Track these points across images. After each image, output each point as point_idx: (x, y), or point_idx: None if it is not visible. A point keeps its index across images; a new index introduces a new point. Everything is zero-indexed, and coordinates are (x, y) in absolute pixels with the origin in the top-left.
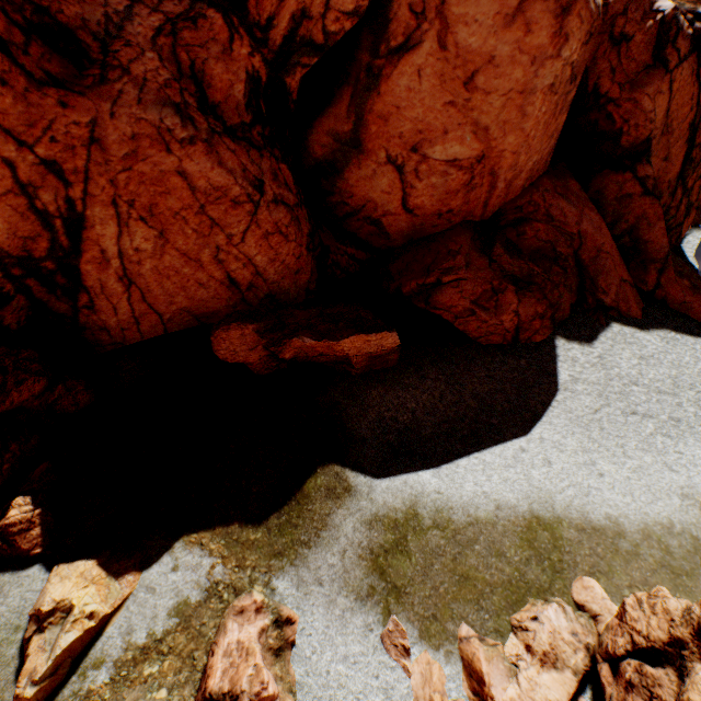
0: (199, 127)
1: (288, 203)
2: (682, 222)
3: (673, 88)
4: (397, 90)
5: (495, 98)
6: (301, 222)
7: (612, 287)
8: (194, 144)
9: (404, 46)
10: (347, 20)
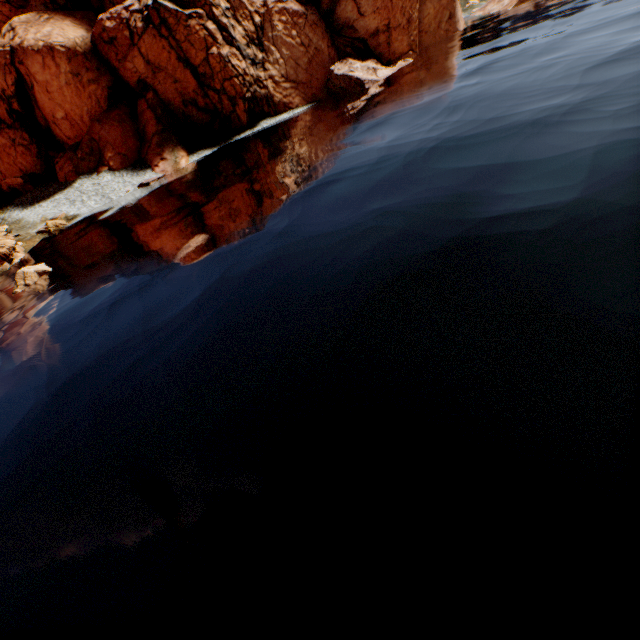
0: None
1: (24, 145)
2: (236, 110)
3: (142, 51)
4: (40, 100)
5: (56, 94)
6: (33, 150)
7: (108, 158)
8: None
9: (33, 86)
10: (14, 87)
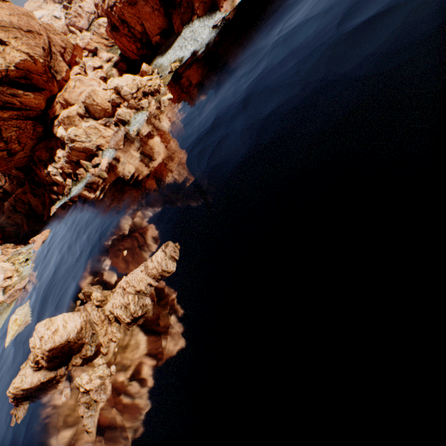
0: (145, 2)
1: (157, 9)
2: None
3: None
4: None
5: None
6: (161, 12)
7: (196, 8)
8: (145, 6)
9: None
10: None
